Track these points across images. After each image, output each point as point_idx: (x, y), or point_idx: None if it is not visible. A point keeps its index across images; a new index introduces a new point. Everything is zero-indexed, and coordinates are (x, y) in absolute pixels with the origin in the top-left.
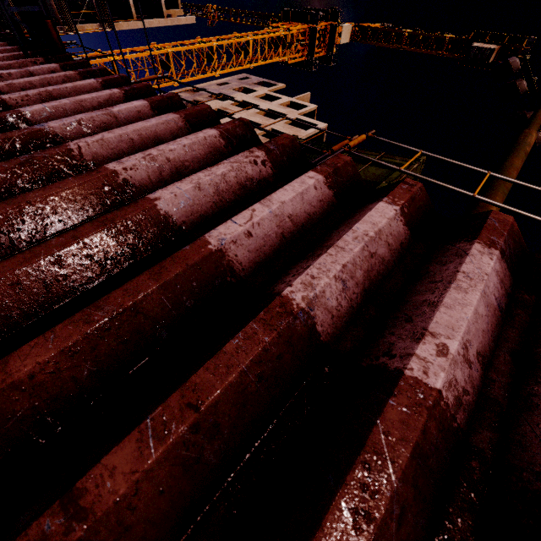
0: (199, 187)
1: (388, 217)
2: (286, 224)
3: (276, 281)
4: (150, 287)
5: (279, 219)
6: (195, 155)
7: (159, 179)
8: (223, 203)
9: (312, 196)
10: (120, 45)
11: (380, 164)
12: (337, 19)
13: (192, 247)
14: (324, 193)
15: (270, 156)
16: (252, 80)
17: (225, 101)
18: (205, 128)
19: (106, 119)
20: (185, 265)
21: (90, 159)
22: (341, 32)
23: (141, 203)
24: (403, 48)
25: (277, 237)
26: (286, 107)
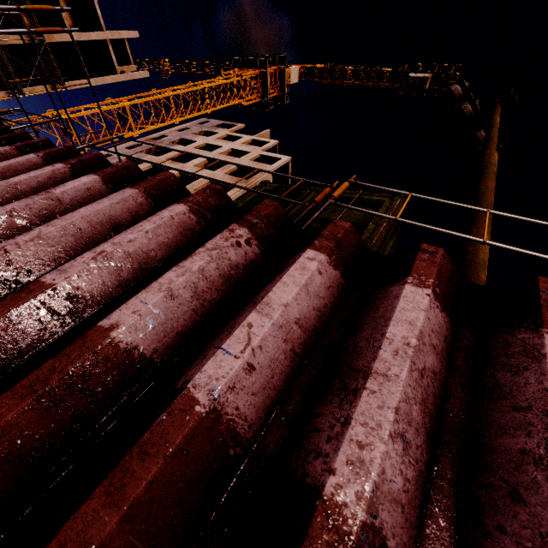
0: (171, 294)
1: (424, 309)
2: (295, 334)
3: (302, 443)
4: (107, 528)
5: (285, 330)
6: (162, 241)
7: (117, 282)
8: (205, 307)
9: (318, 285)
10: (66, 110)
11: (373, 214)
12: (284, 62)
13: (170, 414)
14: (330, 277)
15: (254, 232)
16: (212, 123)
17: (187, 145)
18: (171, 199)
19: (47, 204)
20: (163, 457)
21: (22, 265)
22: (290, 74)
23: (91, 338)
24: (348, 83)
25: (287, 356)
26: (249, 145)
